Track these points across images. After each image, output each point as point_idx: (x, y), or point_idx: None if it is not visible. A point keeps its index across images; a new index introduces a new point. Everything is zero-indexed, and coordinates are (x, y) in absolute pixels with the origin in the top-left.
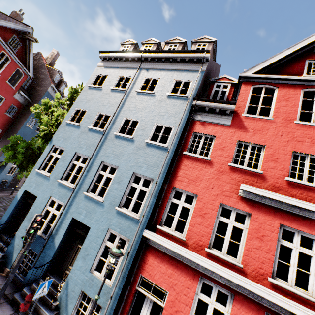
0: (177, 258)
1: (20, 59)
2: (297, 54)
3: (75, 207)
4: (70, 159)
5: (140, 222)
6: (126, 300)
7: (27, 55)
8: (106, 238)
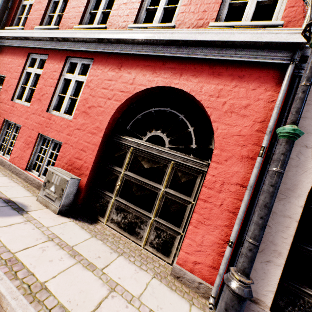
0: (14, 45)
1: None
2: None
3: None
4: None
5: None
6: None
7: None
8: None
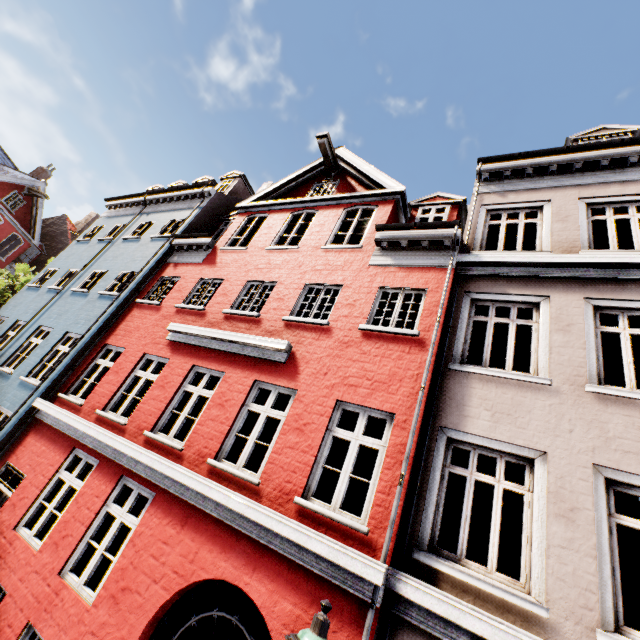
0: (59, 428)
1: (22, 221)
2: (305, 178)
3: None
4: (6, 329)
5: (36, 387)
6: None
7: (34, 216)
8: None
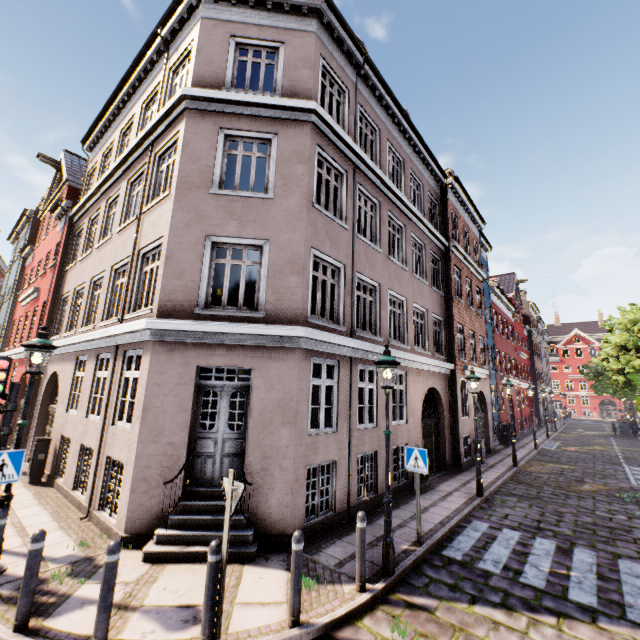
0: None
1: None
2: (57, 181)
3: None
4: None
5: None
6: None
7: None
8: None
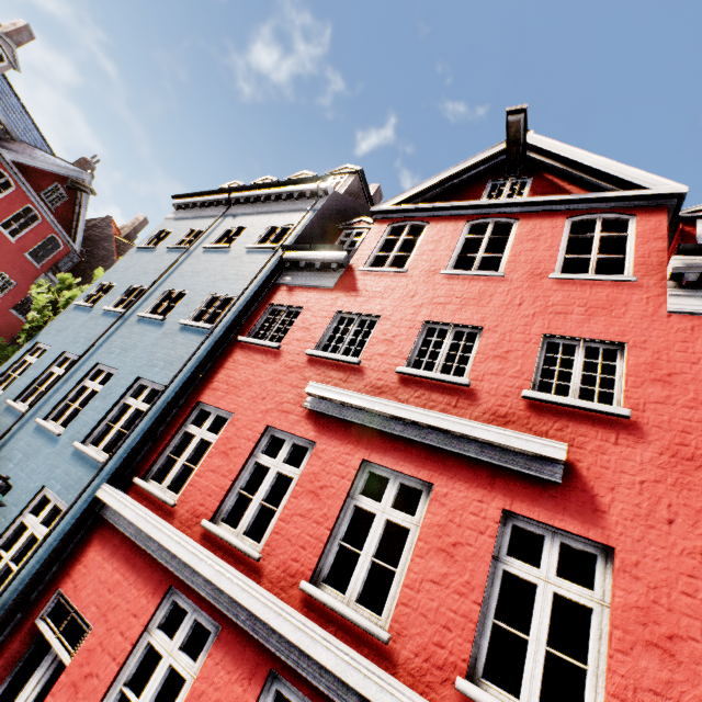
0: (142, 543)
1: (62, 221)
2: (472, 173)
3: (9, 448)
4: (48, 363)
5: (100, 466)
6: (1, 652)
7: (76, 216)
8: (30, 507)
